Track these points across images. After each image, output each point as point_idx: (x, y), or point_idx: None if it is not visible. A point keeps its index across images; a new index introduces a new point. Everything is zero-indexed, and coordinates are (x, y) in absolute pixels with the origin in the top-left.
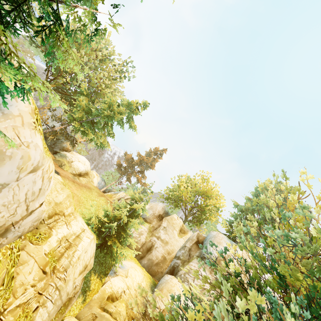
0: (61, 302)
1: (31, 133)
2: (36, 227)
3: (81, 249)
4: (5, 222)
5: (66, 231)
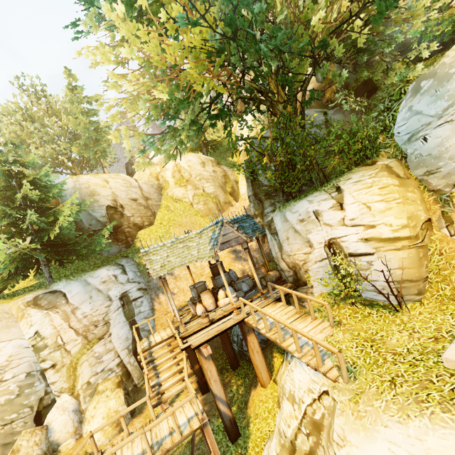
0: (212, 179)
1: (81, 179)
2: (162, 187)
3: (184, 165)
4: (139, 196)
5: (170, 172)
